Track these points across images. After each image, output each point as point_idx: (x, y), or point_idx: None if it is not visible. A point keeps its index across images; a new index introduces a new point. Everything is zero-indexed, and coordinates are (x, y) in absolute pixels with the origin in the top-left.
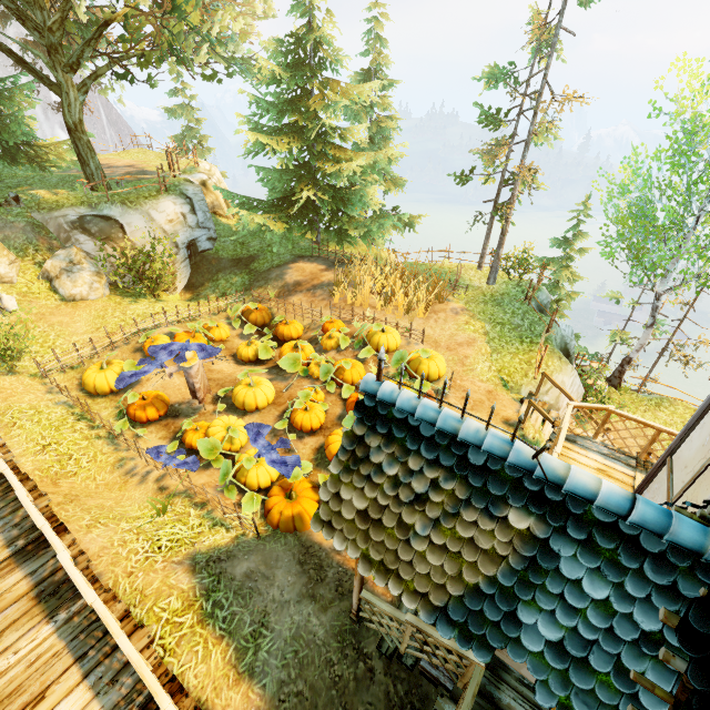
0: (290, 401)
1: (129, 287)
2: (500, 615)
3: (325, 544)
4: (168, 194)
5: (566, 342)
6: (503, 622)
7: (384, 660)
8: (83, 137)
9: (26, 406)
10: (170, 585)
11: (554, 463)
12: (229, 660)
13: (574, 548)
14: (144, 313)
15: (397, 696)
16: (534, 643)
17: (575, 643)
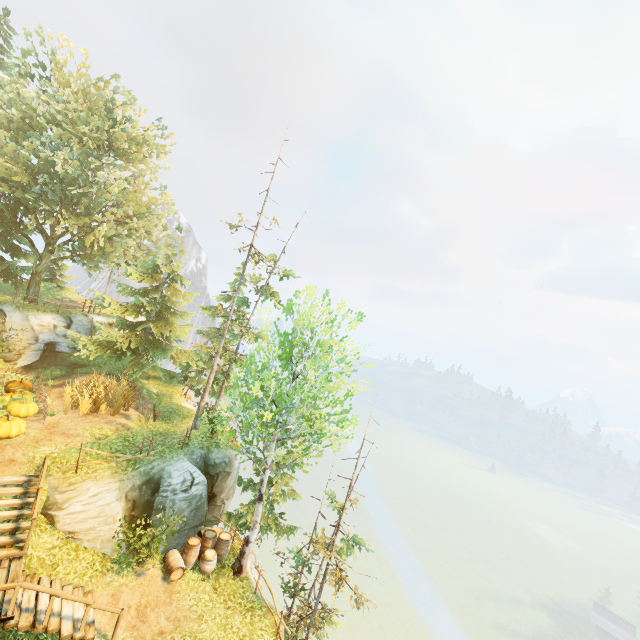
0: None
1: None
2: None
3: None
4: (56, 314)
5: (163, 476)
6: None
7: None
8: (38, 278)
9: None
10: None
11: None
12: None
13: None
14: None
15: None
16: None
17: None
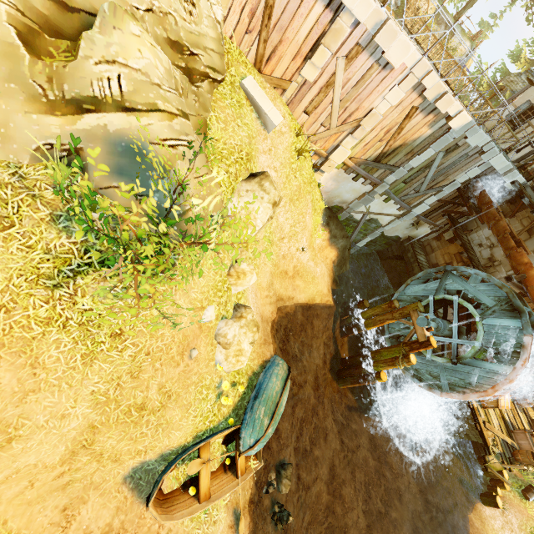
0: None
1: None
2: None
3: None
4: (470, 42)
5: None
6: None
7: None
8: (476, 0)
9: None
10: None
11: None
12: None
13: None
14: None
15: None
16: None
17: None
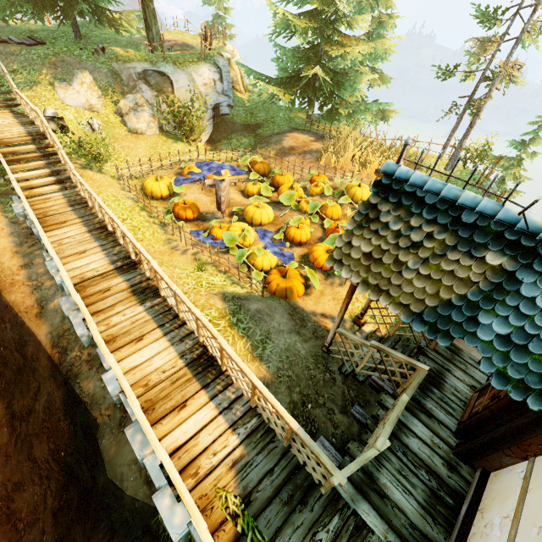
0: (283, 223)
1: (170, 133)
2: (464, 318)
3: (306, 309)
4: (205, 62)
5: None
6: (464, 323)
7: (342, 377)
8: (150, 5)
9: (110, 194)
10: (210, 304)
11: (535, 218)
12: (247, 349)
13: (535, 277)
14: (182, 151)
15: (349, 396)
16: (486, 336)
17: (519, 336)
